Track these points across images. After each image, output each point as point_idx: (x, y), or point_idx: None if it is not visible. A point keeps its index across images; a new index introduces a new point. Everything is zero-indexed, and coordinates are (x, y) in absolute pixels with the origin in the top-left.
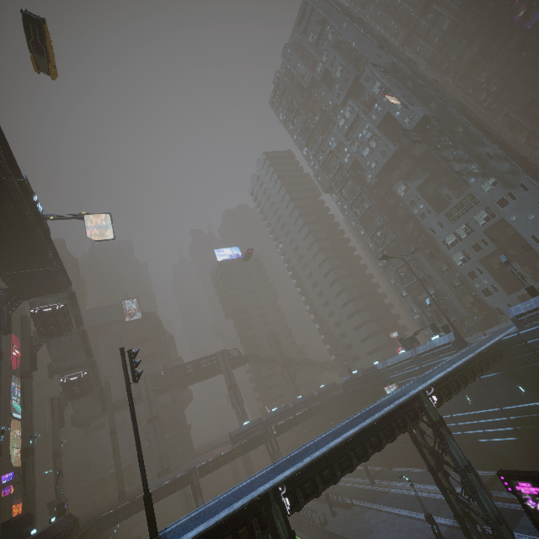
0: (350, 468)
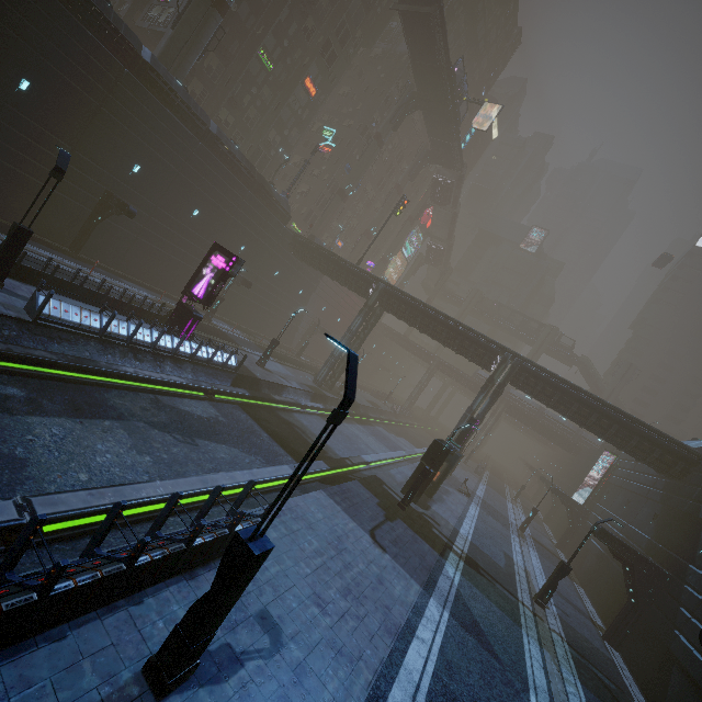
0: (415, 322)
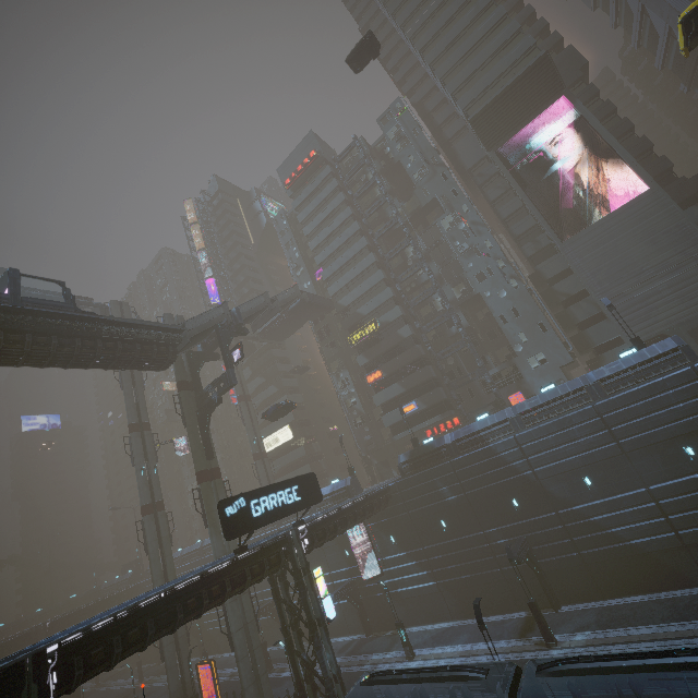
0: None
